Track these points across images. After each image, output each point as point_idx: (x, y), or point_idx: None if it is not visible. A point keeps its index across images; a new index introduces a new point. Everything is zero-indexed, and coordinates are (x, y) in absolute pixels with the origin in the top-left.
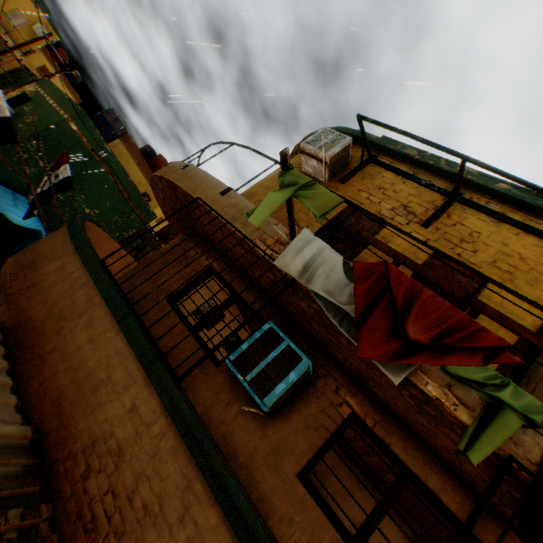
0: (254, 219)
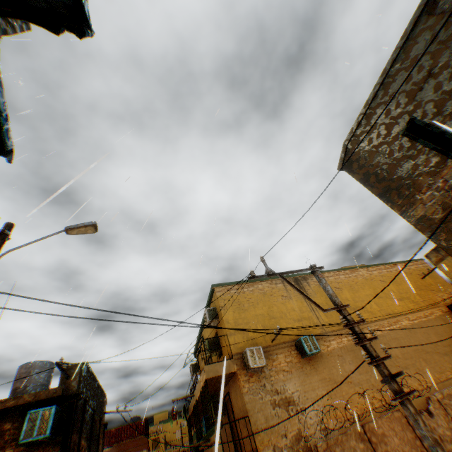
0: (172, 425)
